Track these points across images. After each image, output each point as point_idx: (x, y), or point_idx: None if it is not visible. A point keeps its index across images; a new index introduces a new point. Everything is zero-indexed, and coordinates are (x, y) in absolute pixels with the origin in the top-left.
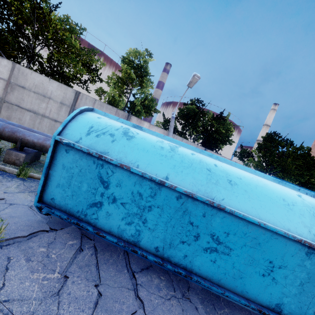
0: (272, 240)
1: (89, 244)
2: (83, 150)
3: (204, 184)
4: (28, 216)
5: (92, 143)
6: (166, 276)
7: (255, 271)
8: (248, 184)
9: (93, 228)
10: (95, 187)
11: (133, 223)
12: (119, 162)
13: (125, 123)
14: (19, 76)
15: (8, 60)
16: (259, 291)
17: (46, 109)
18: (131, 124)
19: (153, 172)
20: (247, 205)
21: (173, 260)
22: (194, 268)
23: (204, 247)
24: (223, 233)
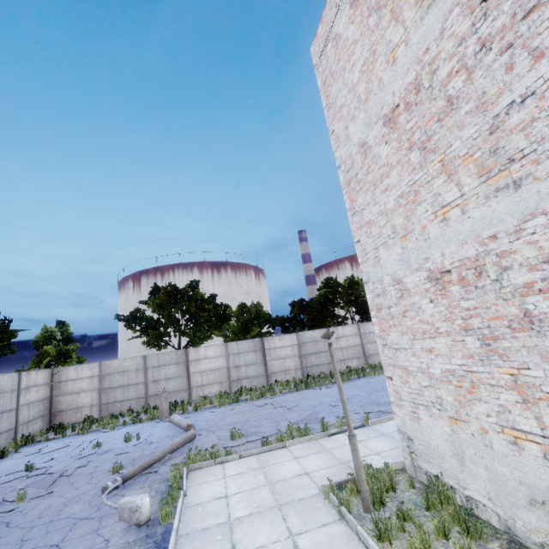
0: None
1: None
2: None
3: None
4: None
5: None
6: None
7: None
8: None
9: None
10: None
11: None
12: None
13: None
14: None
15: None
16: None
17: None
18: None
19: None
20: None
21: None
22: None
23: None
24: None
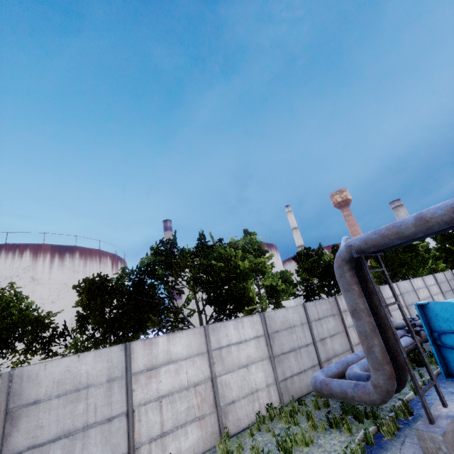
0: None
1: None
2: None
3: None
4: None
5: None
6: None
7: None
8: None
9: None
10: None
11: None
12: None
13: None
14: (270, 323)
15: (256, 314)
16: None
17: (297, 339)
18: None
19: None
20: None
21: None
22: None
23: None
24: None
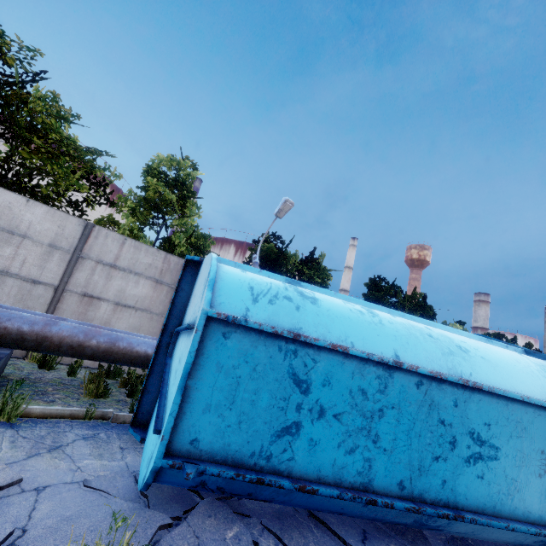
0: (536, 419)
1: (255, 526)
2: (265, 329)
3: (440, 357)
4: (100, 507)
5: (270, 315)
6: (394, 541)
7: (530, 473)
8: (477, 348)
9: (290, 481)
10: (285, 396)
11: (358, 447)
12: (328, 341)
13: (273, 277)
14: None
15: None
16: (541, 503)
17: (12, 259)
18: (282, 278)
19: (377, 350)
20: (496, 376)
21: (429, 497)
22: (459, 500)
23: (465, 457)
24: (483, 426)
